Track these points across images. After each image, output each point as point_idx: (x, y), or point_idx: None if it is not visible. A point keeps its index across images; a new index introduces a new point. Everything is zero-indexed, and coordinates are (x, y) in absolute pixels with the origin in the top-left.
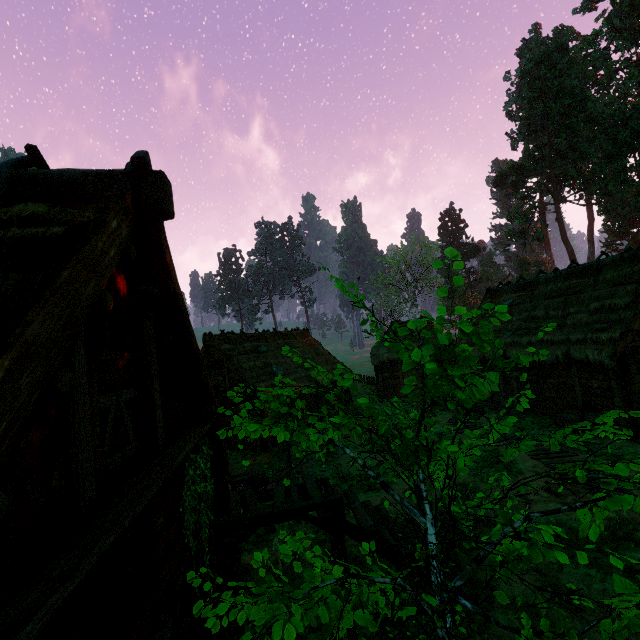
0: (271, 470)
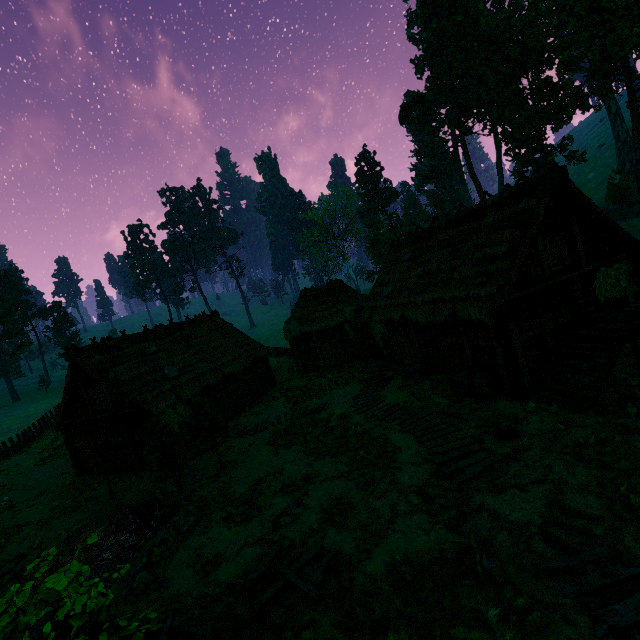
0: (163, 496)
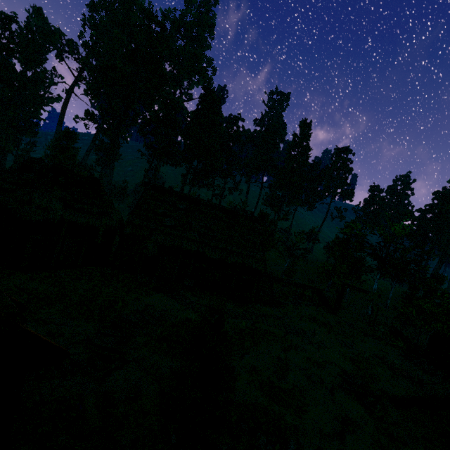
0: None
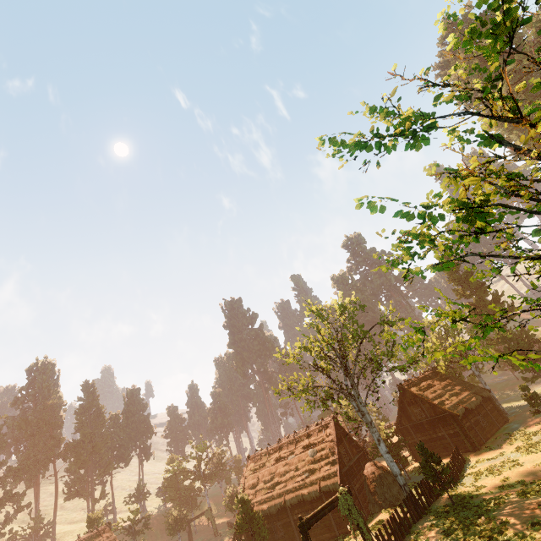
0: None
